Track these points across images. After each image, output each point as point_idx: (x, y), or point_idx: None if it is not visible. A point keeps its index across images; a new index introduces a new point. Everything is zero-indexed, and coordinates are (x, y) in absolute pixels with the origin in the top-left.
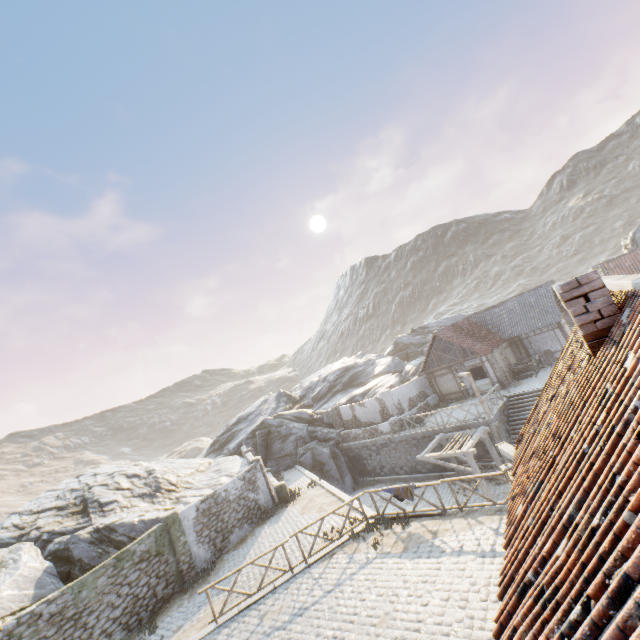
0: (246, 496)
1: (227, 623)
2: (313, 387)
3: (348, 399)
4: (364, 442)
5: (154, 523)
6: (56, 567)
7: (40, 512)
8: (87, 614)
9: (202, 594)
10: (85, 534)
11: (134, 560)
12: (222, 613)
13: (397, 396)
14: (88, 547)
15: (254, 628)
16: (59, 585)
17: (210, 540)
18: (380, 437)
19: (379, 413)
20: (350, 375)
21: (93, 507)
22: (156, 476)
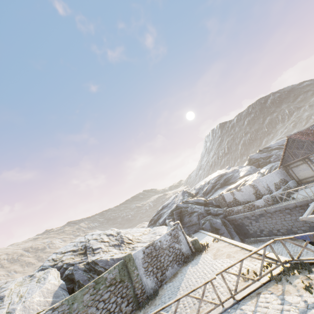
0: (173, 246)
1: None
2: (202, 187)
3: (226, 191)
4: (245, 214)
5: (119, 261)
6: (66, 284)
7: (65, 253)
8: None
9: None
10: (81, 265)
11: (106, 284)
12: None
13: (265, 182)
14: (82, 273)
15: None
16: (67, 296)
17: (153, 274)
18: (257, 210)
19: (253, 194)
20: (224, 179)
21: (89, 251)
22: (121, 235)
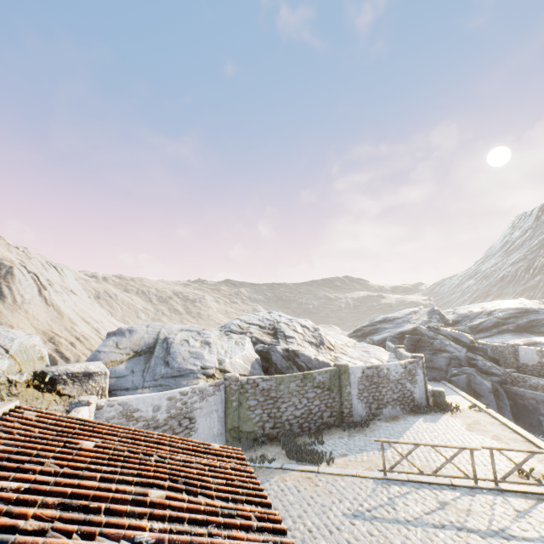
0: (403, 383)
1: (396, 482)
2: (471, 317)
3: (526, 343)
4: None
5: (325, 365)
6: (260, 361)
7: (250, 324)
8: (281, 401)
9: (360, 440)
10: (279, 349)
11: (313, 383)
12: (391, 470)
13: None
14: (281, 358)
15: (434, 508)
16: (261, 373)
17: (367, 402)
18: None
19: None
20: (529, 319)
21: (280, 335)
22: (320, 334)
